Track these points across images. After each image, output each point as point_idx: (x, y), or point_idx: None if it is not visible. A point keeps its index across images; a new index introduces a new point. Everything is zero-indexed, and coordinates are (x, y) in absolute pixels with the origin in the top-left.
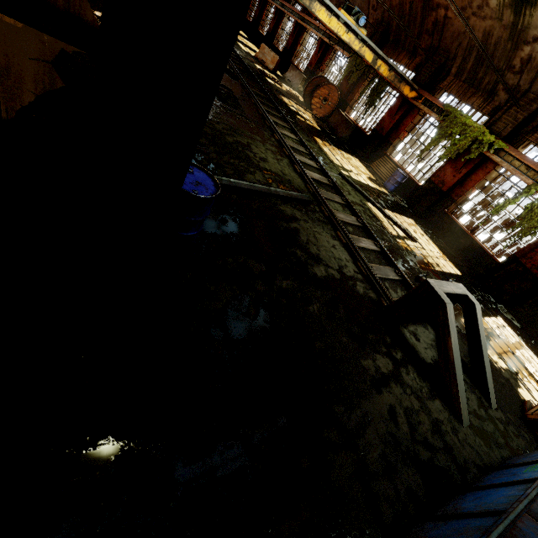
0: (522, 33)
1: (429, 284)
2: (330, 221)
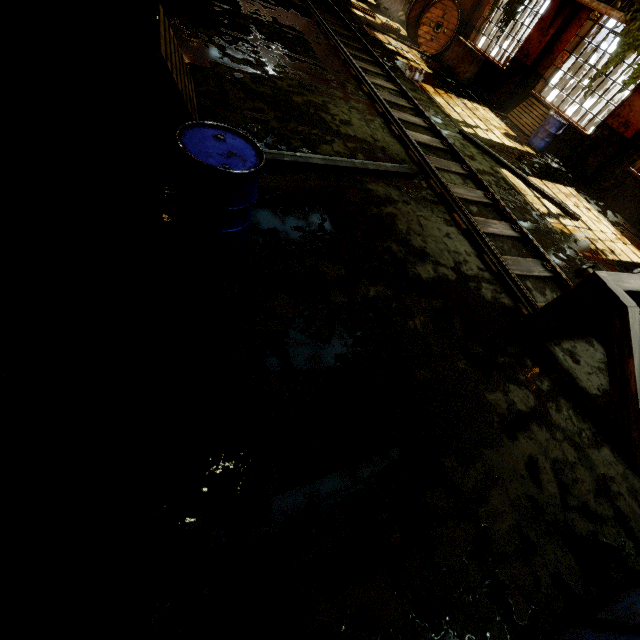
0: None
1: (598, 279)
2: (443, 200)
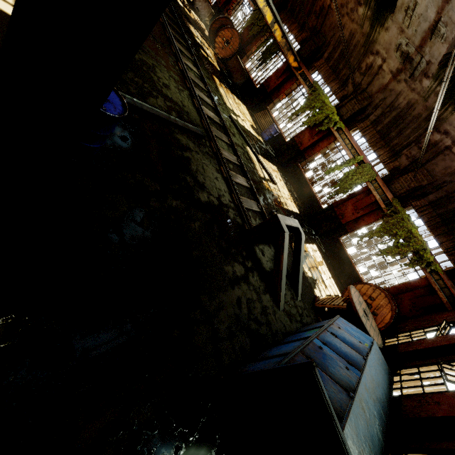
0: (371, 44)
1: (277, 218)
2: (217, 157)
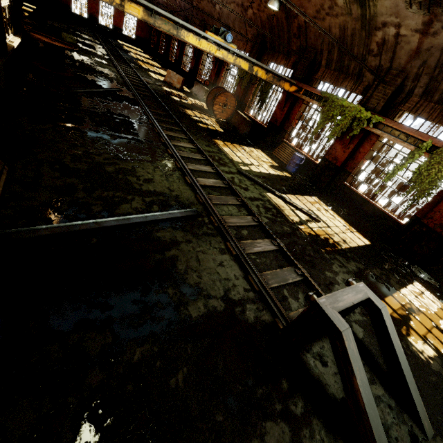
0: (371, 21)
1: (319, 306)
2: (221, 230)
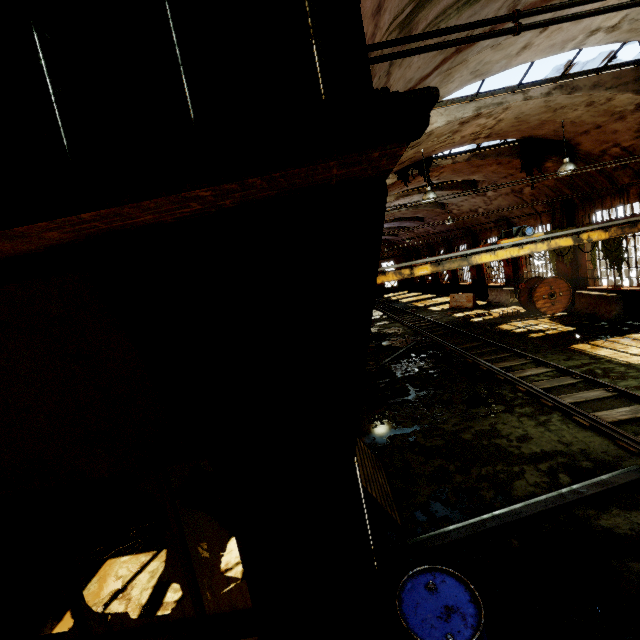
0: None
1: None
2: None
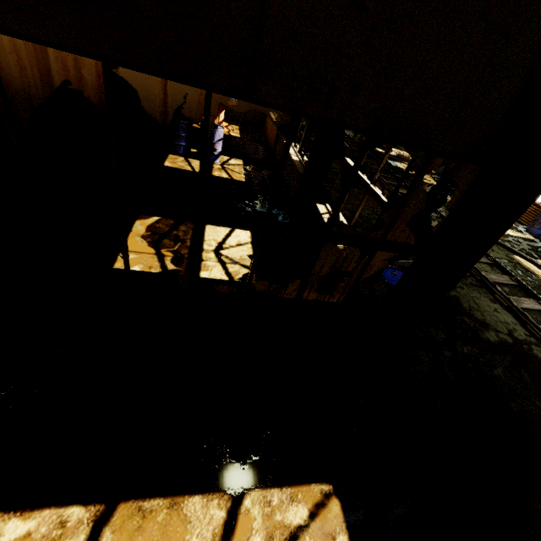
0: None
1: None
2: (483, 284)
